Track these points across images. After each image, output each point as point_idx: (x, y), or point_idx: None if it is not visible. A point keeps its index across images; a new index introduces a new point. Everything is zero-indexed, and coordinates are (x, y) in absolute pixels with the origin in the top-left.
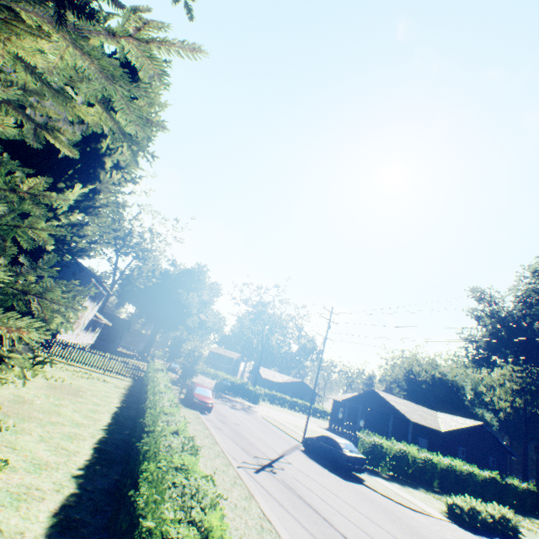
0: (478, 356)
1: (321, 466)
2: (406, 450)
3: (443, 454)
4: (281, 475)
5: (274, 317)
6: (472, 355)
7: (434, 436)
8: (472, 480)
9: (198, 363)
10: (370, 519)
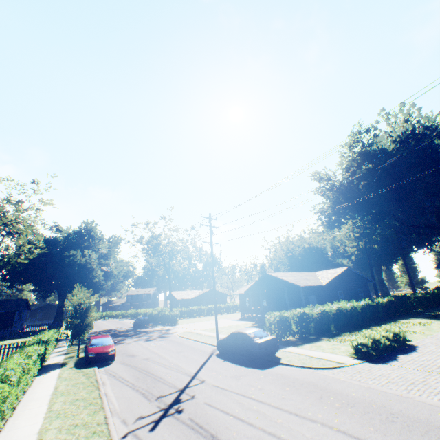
0: (330, 221)
1: (237, 364)
2: (305, 312)
3: (329, 301)
4: (190, 410)
5: (169, 245)
6: (326, 222)
7: (319, 291)
8: (354, 312)
9: (89, 315)
10: (300, 414)
